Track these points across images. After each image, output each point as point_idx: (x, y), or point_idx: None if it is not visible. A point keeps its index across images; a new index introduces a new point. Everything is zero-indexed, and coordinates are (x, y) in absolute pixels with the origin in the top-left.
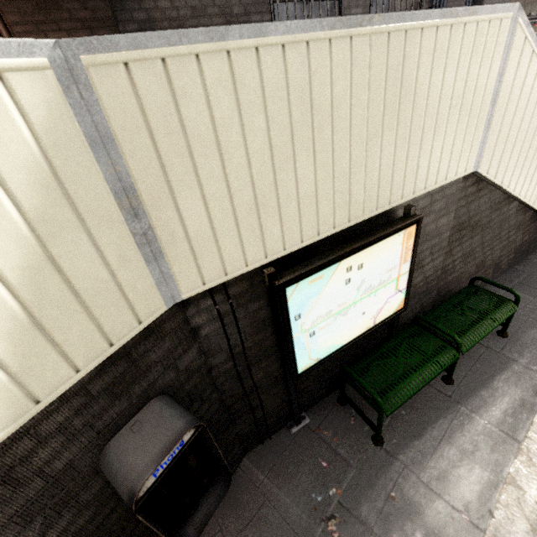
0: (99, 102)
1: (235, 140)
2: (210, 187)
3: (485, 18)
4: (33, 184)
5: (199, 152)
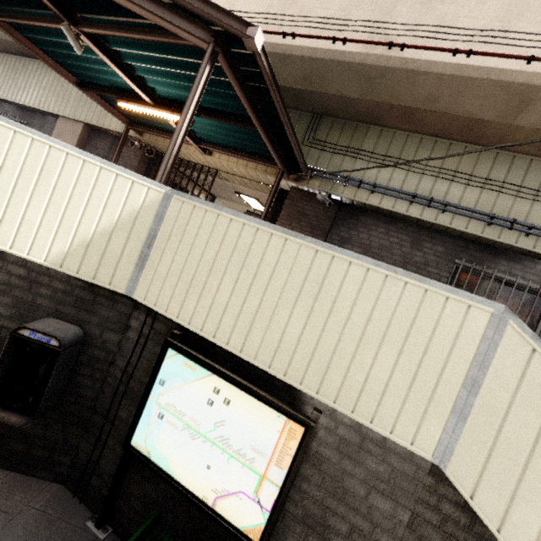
0: (169, 208)
1: (201, 247)
2: (179, 258)
3: (440, 292)
4: (129, 213)
5: (185, 241)
